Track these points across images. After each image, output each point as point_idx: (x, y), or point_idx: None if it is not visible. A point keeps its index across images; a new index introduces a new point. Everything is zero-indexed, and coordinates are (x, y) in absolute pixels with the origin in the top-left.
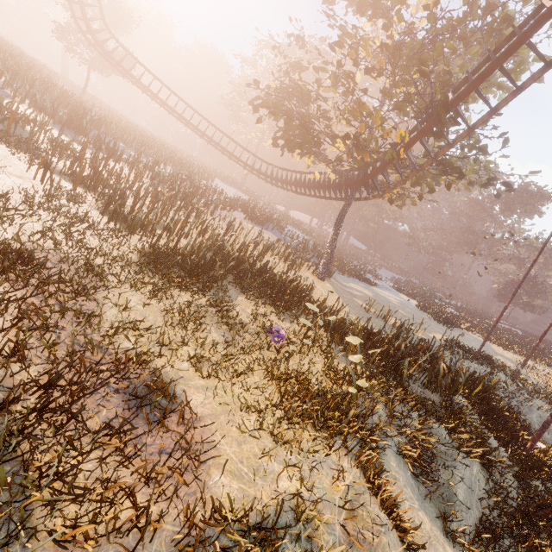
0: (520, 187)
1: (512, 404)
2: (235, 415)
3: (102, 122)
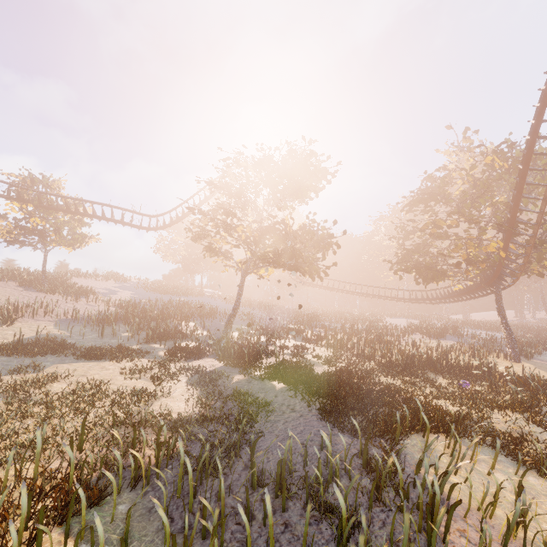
0: None
1: None
2: (449, 405)
3: (316, 316)
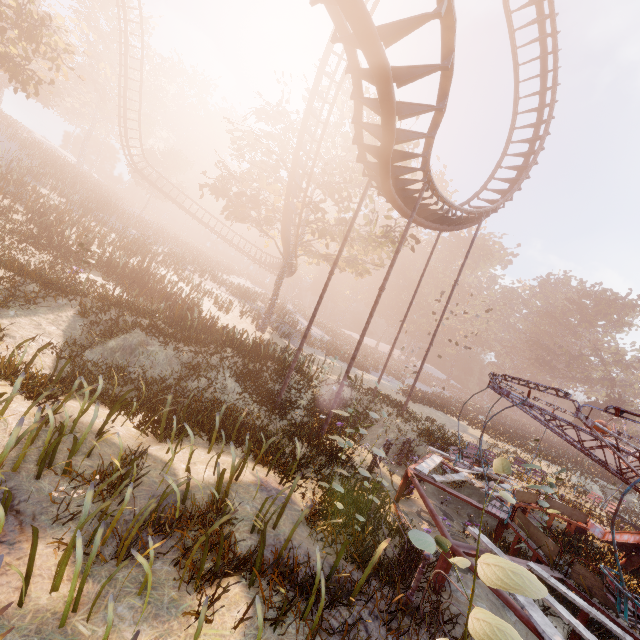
0: (596, 296)
1: (369, 421)
2: None
3: (119, 213)
